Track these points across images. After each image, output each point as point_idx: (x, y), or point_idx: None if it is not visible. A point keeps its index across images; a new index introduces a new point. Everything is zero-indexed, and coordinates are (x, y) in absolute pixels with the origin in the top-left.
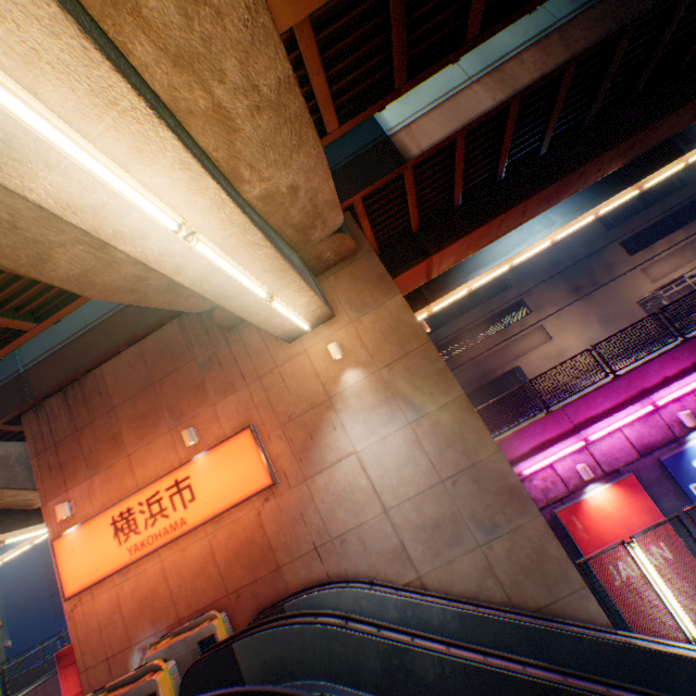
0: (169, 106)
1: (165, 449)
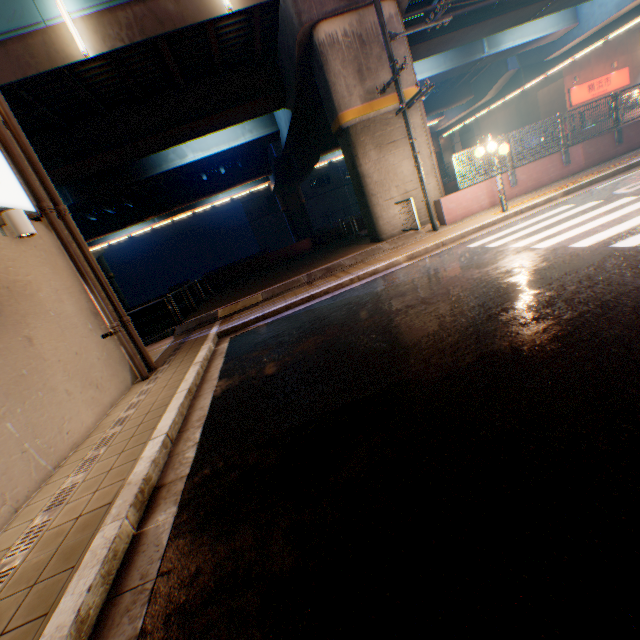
0: None
1: (600, 70)
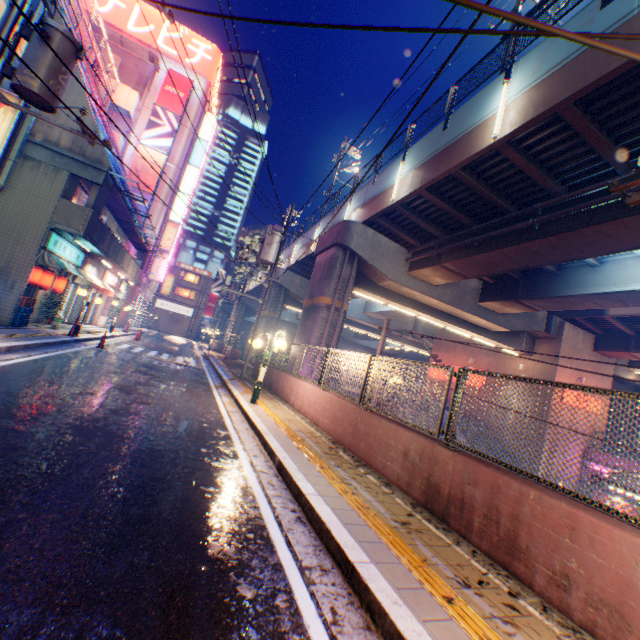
0: (473, 323)
1: (463, 359)
